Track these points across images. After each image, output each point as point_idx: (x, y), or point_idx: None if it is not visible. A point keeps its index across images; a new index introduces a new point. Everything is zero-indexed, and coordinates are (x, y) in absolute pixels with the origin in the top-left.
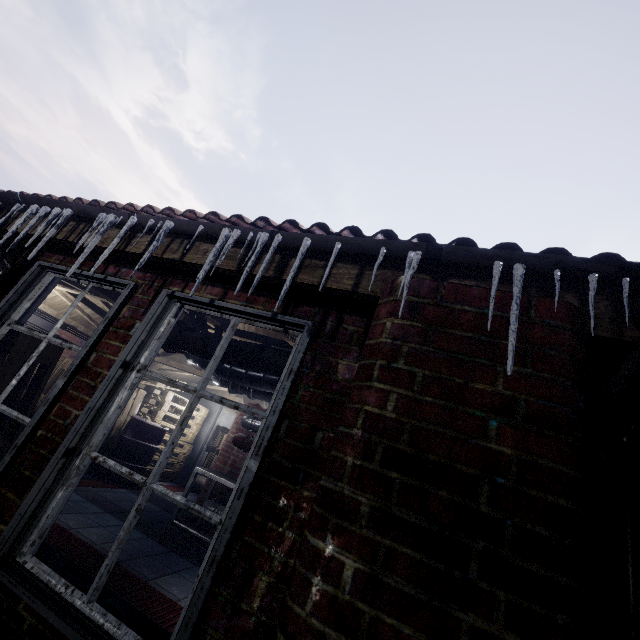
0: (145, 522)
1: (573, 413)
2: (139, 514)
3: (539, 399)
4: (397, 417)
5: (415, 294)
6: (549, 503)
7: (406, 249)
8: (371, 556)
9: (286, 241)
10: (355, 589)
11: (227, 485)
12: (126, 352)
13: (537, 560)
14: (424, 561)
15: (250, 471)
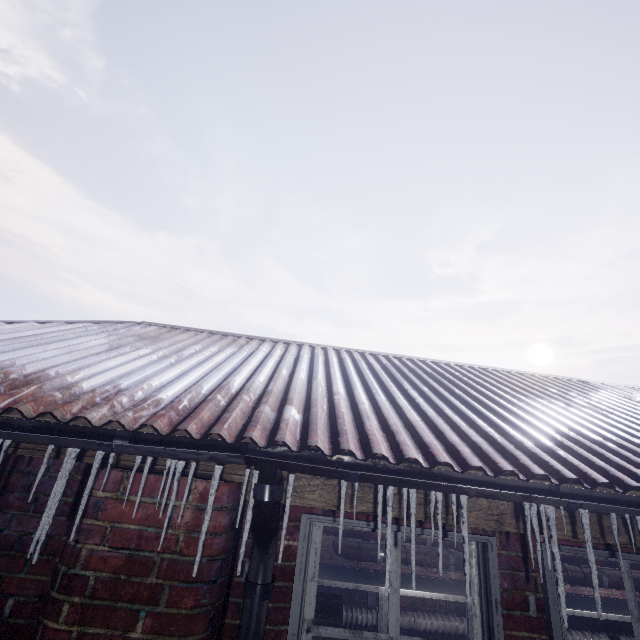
0: None
1: None
2: None
3: None
4: None
5: None
6: None
7: None
8: None
9: None
10: None
11: (339, 586)
12: None
13: None
14: None
15: None
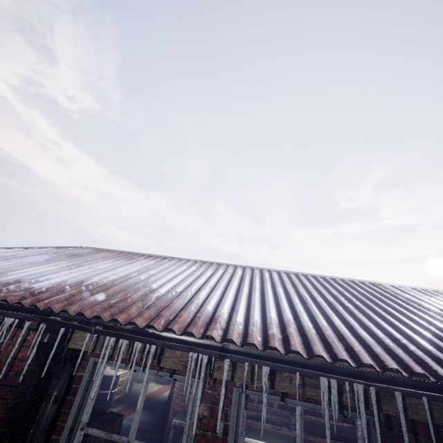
0: None
1: None
2: None
3: None
4: None
5: None
6: None
7: None
8: None
9: (377, 389)
10: None
11: None
12: None
13: None
14: None
15: None
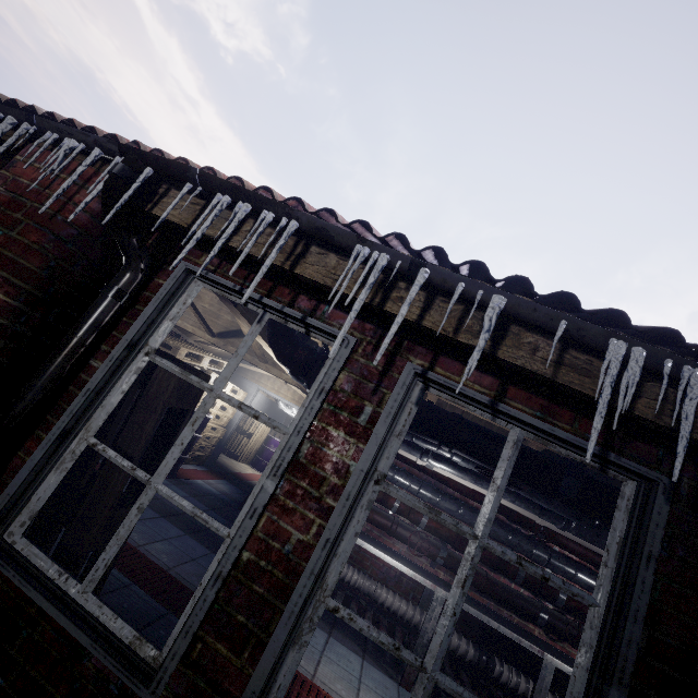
0: (200, 529)
1: None
2: None
3: None
4: None
5: None
6: None
7: None
8: None
9: None
10: None
11: None
12: (367, 458)
13: None
14: None
15: None
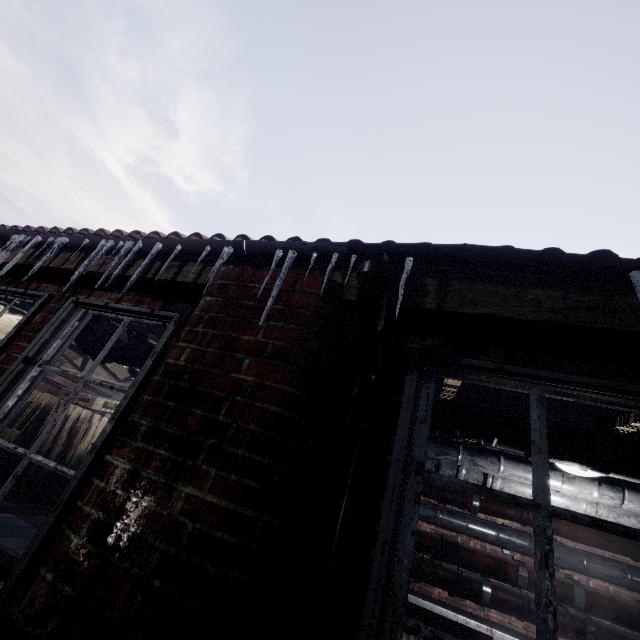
0: None
1: (304, 351)
2: (15, 479)
3: (282, 342)
4: (185, 364)
5: (226, 278)
6: (264, 409)
7: (222, 246)
8: (137, 459)
9: (146, 247)
10: (119, 482)
11: None
12: (29, 349)
13: (243, 446)
14: (171, 457)
15: (105, 432)
